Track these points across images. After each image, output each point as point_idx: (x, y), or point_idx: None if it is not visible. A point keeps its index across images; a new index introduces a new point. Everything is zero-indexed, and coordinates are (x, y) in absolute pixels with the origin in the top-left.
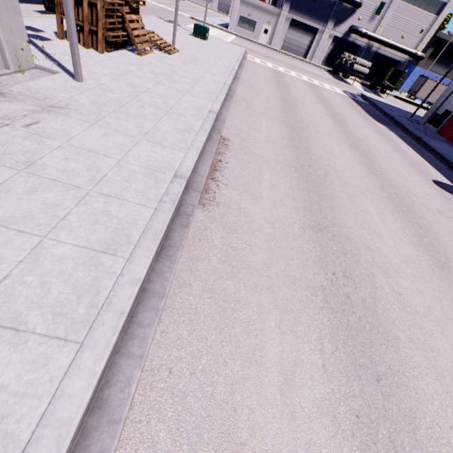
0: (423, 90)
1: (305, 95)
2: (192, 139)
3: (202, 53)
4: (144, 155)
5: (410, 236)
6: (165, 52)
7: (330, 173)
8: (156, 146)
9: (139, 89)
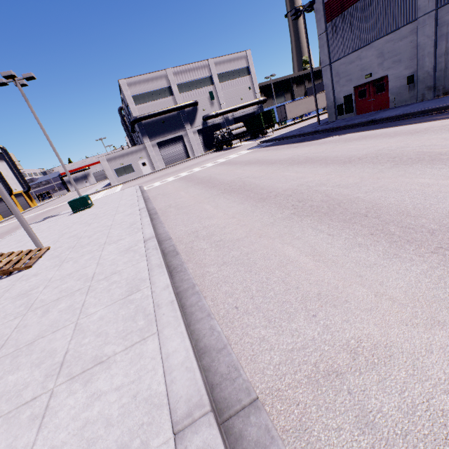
0: (288, 112)
1: (237, 171)
2: None
3: (89, 223)
4: None
5: None
6: (17, 270)
7: None
8: None
9: None
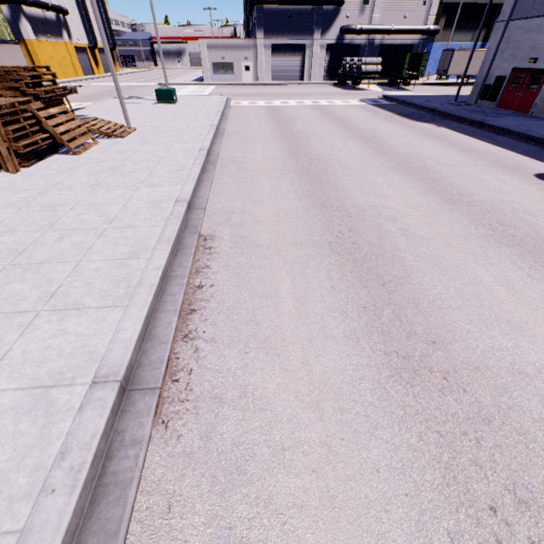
0: (454, 65)
1: (314, 123)
2: (143, 267)
3: (169, 120)
4: (36, 351)
5: None
6: (115, 137)
7: (386, 229)
8: (66, 317)
9: (61, 209)
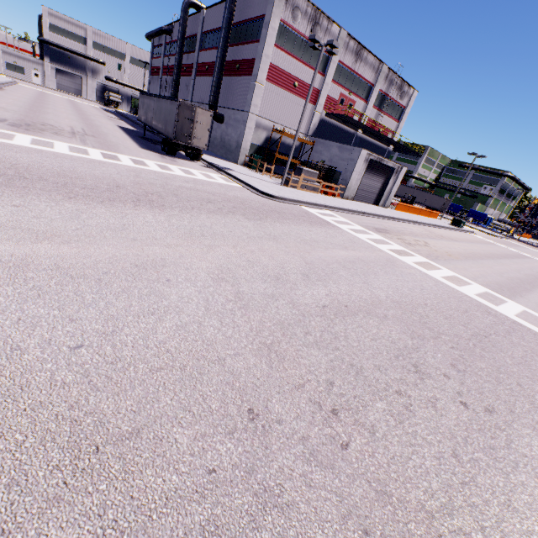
0: None
1: (59, 99)
2: None
3: None
4: None
5: (73, 109)
6: None
7: (51, 102)
8: None
9: None
